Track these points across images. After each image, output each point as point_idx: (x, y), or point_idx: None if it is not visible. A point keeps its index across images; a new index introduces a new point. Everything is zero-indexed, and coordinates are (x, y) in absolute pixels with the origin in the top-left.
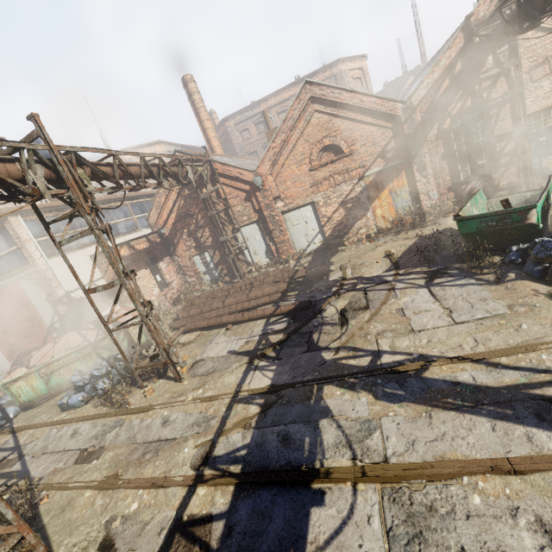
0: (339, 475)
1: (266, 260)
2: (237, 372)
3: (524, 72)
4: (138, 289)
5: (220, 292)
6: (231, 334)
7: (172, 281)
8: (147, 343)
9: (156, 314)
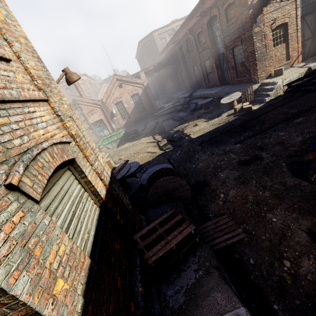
0: None
1: None
2: None
3: (86, 114)
4: None
5: None
6: None
7: None
8: None
9: None
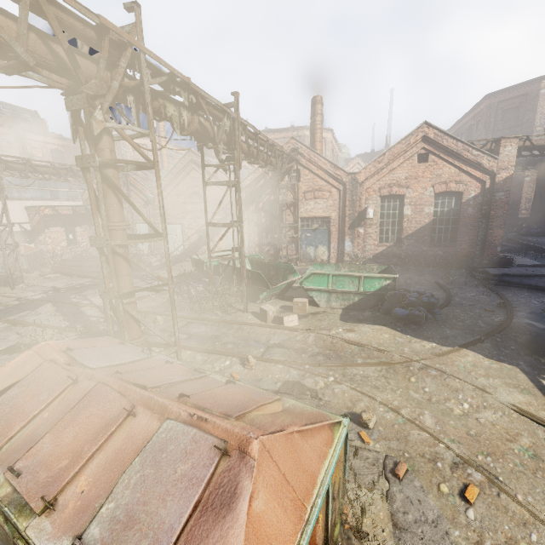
0: (3, 319)
1: (149, 250)
2: (38, 292)
3: (302, 192)
4: (13, 234)
5: (92, 258)
6: (69, 280)
7: (82, 242)
8: (27, 270)
9: (20, 251)
